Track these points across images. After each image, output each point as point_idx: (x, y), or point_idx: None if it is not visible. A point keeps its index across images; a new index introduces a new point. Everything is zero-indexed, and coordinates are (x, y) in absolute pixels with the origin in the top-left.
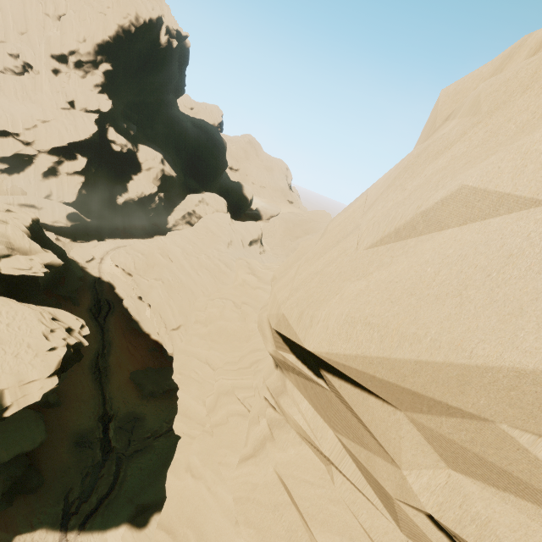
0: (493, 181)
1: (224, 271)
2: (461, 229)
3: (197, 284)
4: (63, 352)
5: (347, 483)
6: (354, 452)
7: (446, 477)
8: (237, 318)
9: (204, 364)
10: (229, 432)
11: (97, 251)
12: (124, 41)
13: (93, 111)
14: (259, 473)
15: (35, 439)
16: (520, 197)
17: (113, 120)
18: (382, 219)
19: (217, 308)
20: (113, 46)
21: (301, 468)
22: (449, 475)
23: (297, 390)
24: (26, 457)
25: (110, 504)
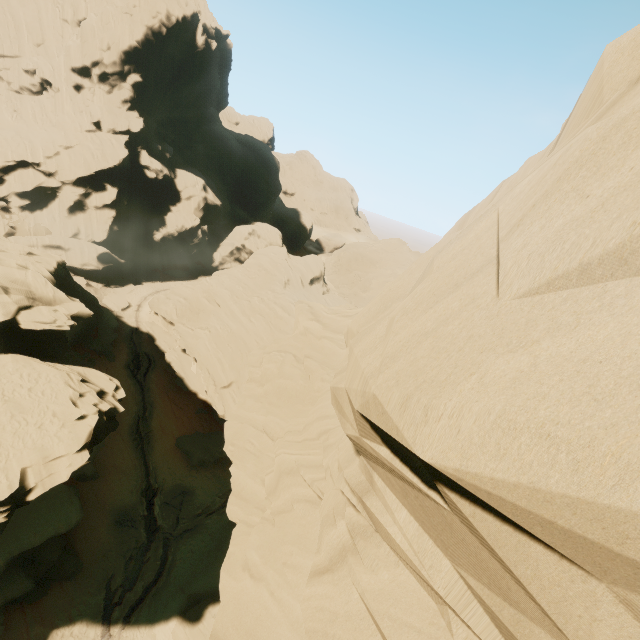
0: None
1: (282, 316)
2: None
3: (250, 333)
4: (94, 421)
5: (475, 639)
6: (489, 603)
7: None
8: (299, 376)
9: (261, 433)
10: (294, 523)
11: (134, 296)
12: (154, 45)
13: (122, 132)
14: (339, 598)
15: (69, 520)
16: None
17: (145, 142)
18: (547, 248)
19: (274, 364)
20: (141, 52)
21: (401, 604)
22: None
23: (391, 493)
24: (61, 539)
25: (158, 593)
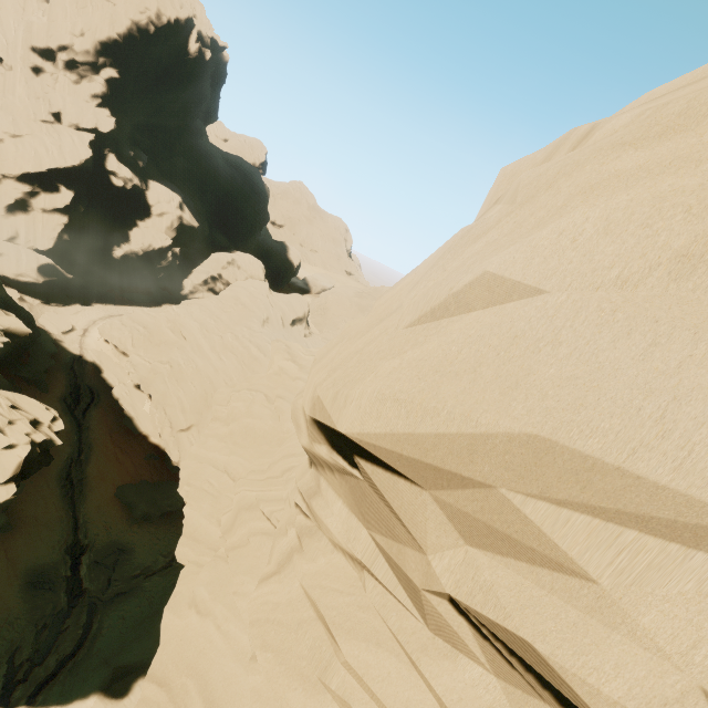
0: (508, 270)
1: (256, 356)
2: (484, 311)
3: (219, 372)
4: (25, 452)
5: (379, 586)
6: (386, 549)
7: (464, 554)
8: (269, 416)
9: (222, 473)
10: (249, 555)
11: (80, 319)
12: (138, 42)
13: (88, 129)
14: (283, 591)
15: None
16: (527, 286)
17: (115, 145)
18: (421, 299)
19: (243, 402)
20: (122, 47)
21: (331, 577)
22: (466, 551)
23: (332, 489)
24: None
25: (76, 667)
